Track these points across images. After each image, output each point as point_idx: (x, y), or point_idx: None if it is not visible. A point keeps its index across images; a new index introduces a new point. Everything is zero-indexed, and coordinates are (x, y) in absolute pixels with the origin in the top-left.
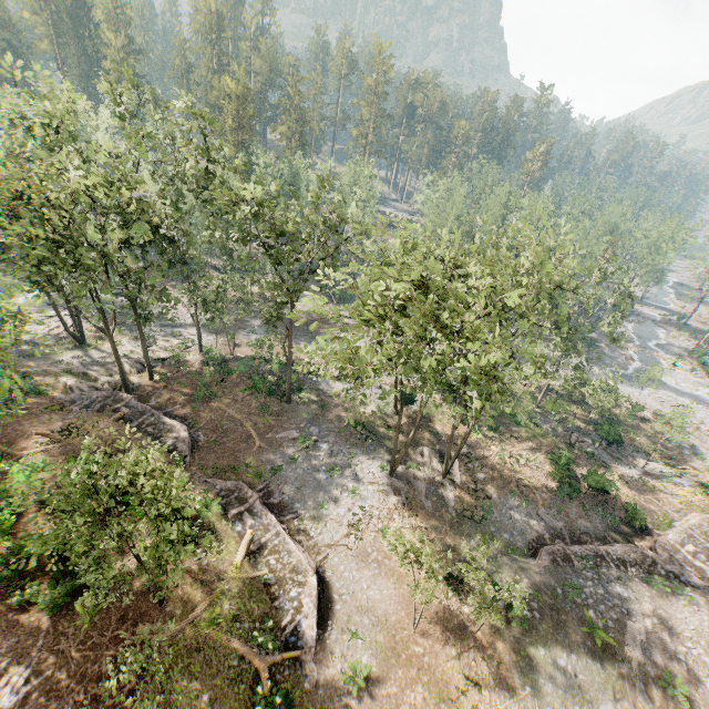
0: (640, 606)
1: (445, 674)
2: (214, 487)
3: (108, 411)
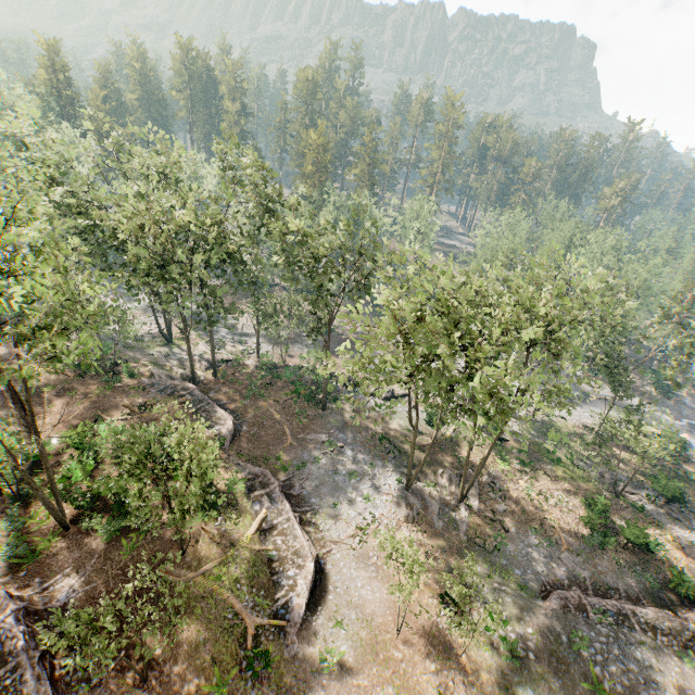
0: (663, 679)
1: (419, 684)
2: (244, 470)
3: (176, 396)
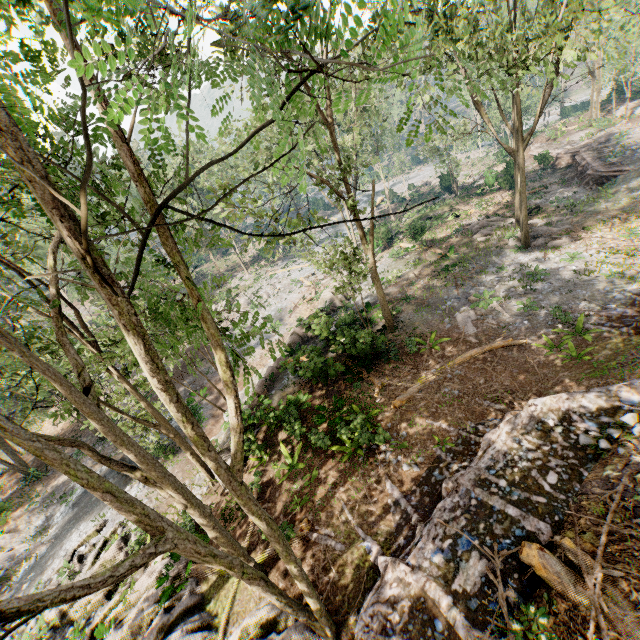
0: None
1: None
2: None
3: None
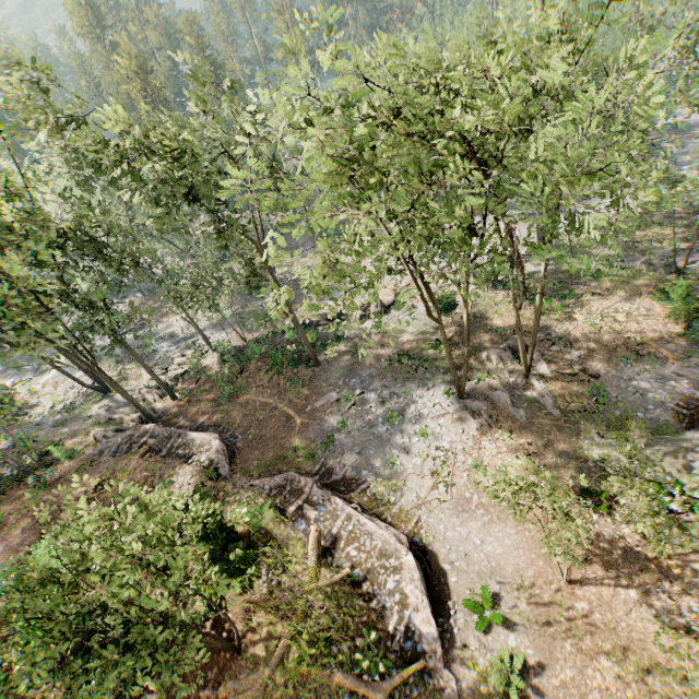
0: None
1: (634, 630)
2: (262, 489)
3: (135, 449)
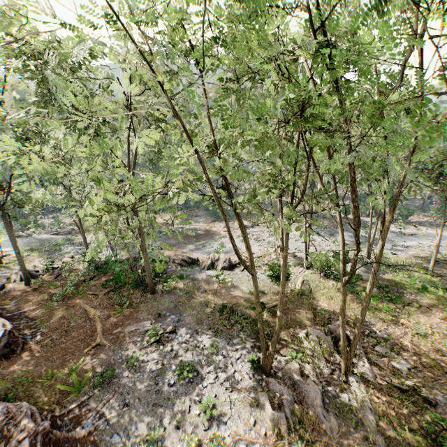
0: None
1: None
2: None
3: None
